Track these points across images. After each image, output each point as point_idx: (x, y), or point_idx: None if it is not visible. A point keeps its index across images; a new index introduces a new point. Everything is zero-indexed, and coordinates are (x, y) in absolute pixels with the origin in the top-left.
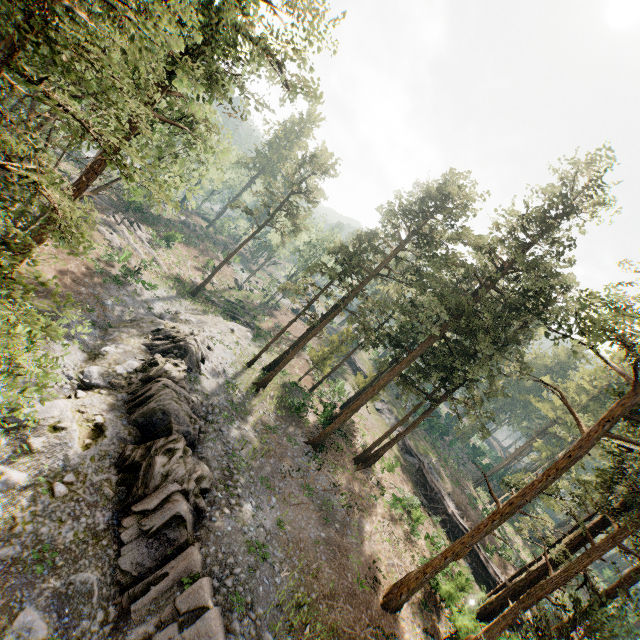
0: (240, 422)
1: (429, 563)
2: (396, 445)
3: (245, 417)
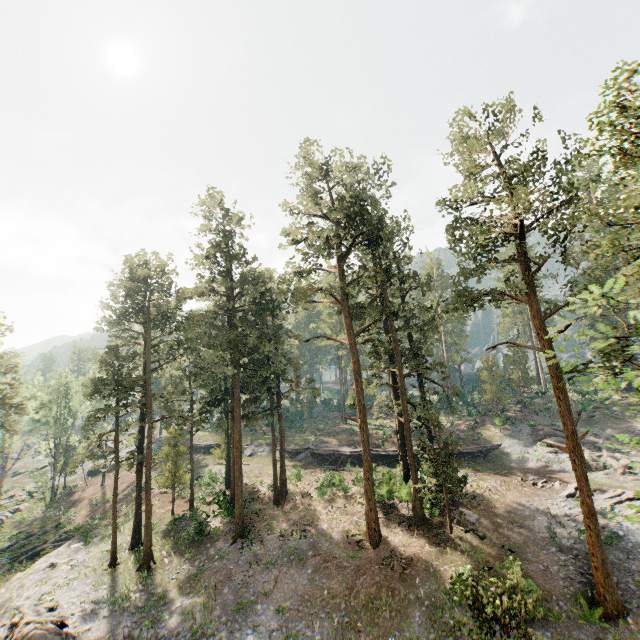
0: (167, 608)
1: (366, 492)
2: (286, 460)
3: (166, 599)
